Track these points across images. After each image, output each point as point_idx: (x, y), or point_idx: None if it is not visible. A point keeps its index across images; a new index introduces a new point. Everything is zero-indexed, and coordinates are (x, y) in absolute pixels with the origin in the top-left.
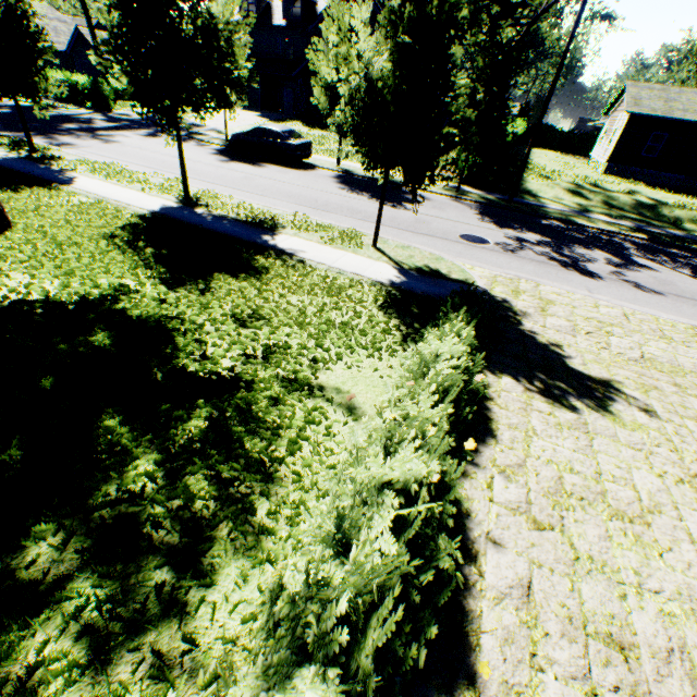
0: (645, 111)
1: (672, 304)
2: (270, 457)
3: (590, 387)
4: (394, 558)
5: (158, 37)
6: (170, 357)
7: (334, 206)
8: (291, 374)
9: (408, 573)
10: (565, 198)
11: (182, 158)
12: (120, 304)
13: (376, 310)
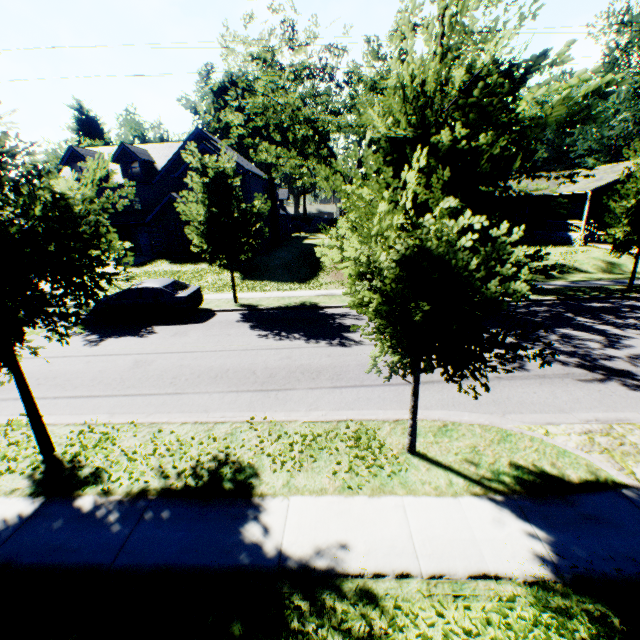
0: None
1: None
2: None
3: None
4: None
5: None
6: None
7: (282, 373)
8: None
9: None
10: None
11: (30, 405)
12: None
13: None
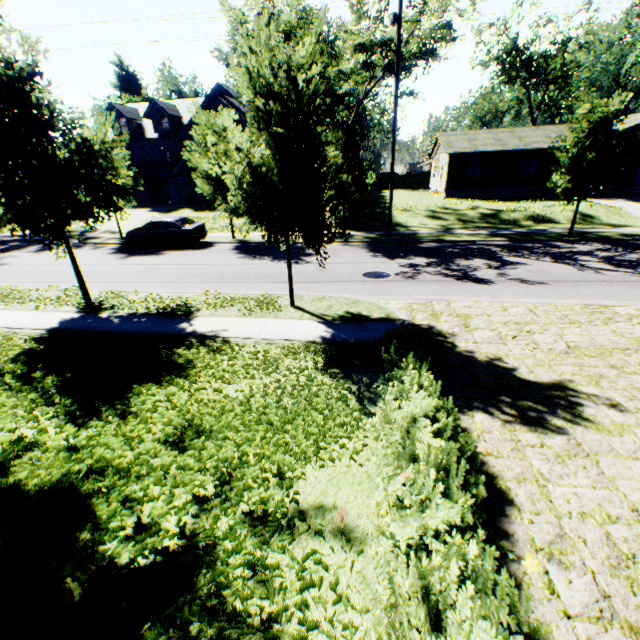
0: (458, 150)
1: (557, 289)
2: None
3: (552, 395)
4: None
5: (31, 165)
6: (90, 547)
7: (242, 275)
8: (259, 506)
9: None
10: (428, 223)
11: (77, 268)
12: (10, 476)
13: (320, 376)
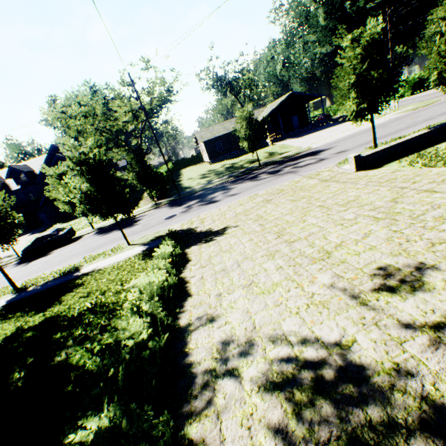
0: (206, 139)
1: (243, 194)
2: (119, 305)
3: (220, 232)
4: (159, 289)
5: None
6: (64, 318)
7: (102, 244)
8: (115, 292)
9: (163, 287)
10: (201, 181)
11: (5, 273)
12: (26, 327)
13: (141, 261)
